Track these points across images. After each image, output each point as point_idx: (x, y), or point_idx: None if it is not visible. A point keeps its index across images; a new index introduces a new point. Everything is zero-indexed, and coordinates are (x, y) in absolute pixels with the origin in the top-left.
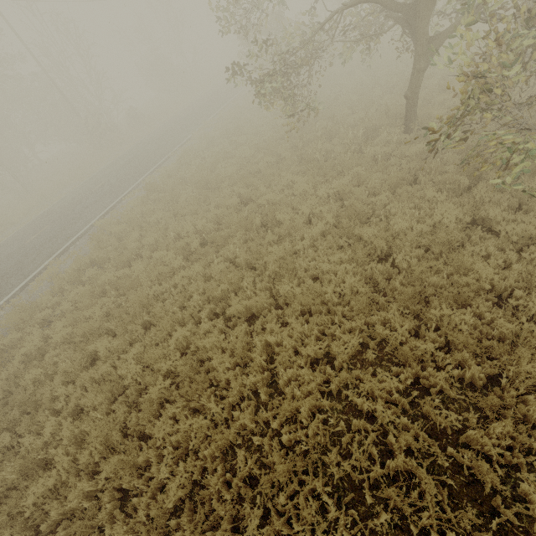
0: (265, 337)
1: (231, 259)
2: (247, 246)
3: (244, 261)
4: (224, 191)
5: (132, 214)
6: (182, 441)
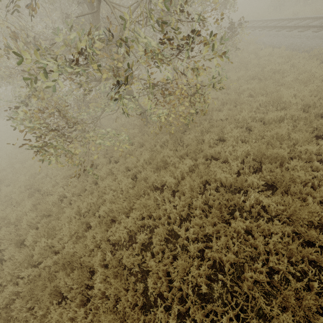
0: None
1: None
2: None
3: None
4: None
5: None
6: None
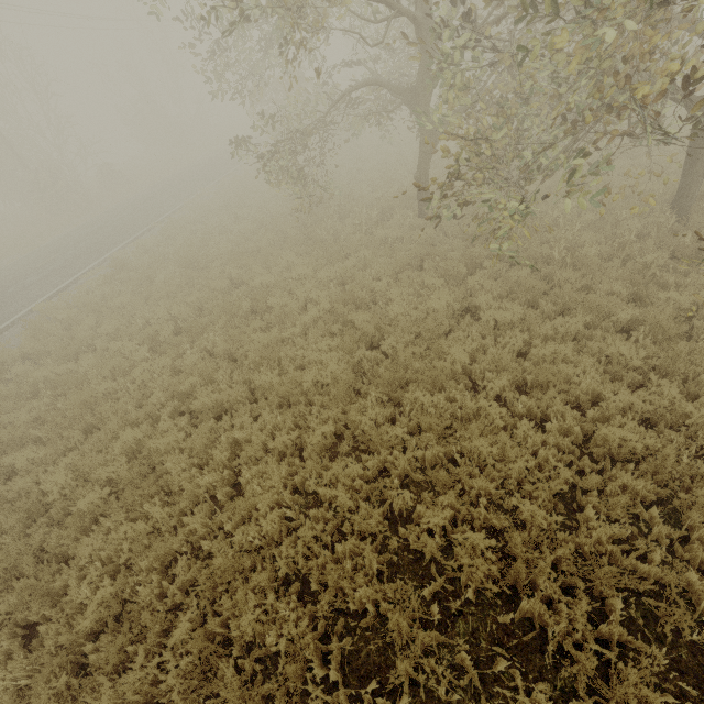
0: (232, 434)
1: (210, 350)
2: (227, 333)
3: (224, 352)
4: (211, 271)
5: (89, 297)
6: (115, 557)
